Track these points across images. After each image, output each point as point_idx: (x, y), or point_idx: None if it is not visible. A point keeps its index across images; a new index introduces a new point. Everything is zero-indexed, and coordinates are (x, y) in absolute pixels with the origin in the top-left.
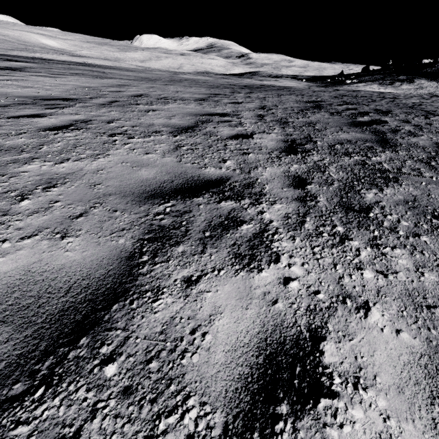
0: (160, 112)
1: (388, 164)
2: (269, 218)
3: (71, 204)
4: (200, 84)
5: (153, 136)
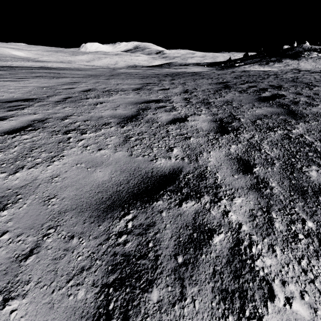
0: (106, 104)
1: (309, 136)
2: (237, 220)
3: (21, 235)
4: (134, 75)
5: (103, 129)
